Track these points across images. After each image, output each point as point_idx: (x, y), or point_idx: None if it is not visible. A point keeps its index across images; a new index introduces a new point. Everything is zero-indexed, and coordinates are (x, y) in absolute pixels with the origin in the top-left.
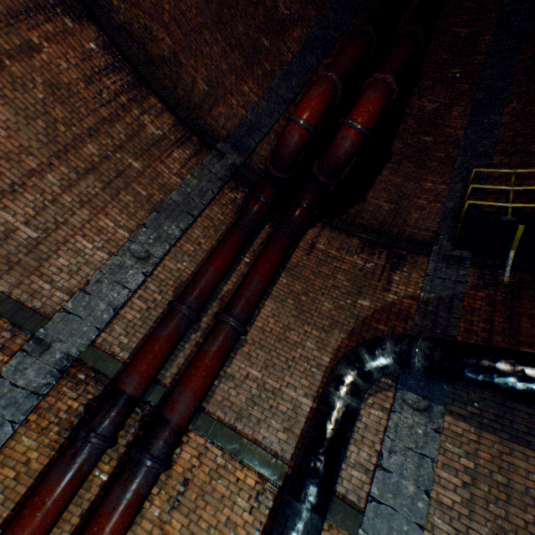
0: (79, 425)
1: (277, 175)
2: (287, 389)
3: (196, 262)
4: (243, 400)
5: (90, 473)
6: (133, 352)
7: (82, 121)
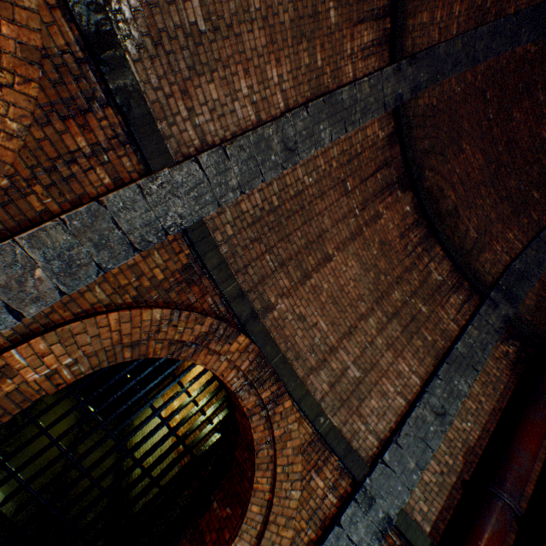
0: None
1: None
2: None
3: (479, 424)
4: None
5: None
6: (433, 525)
7: (393, 270)
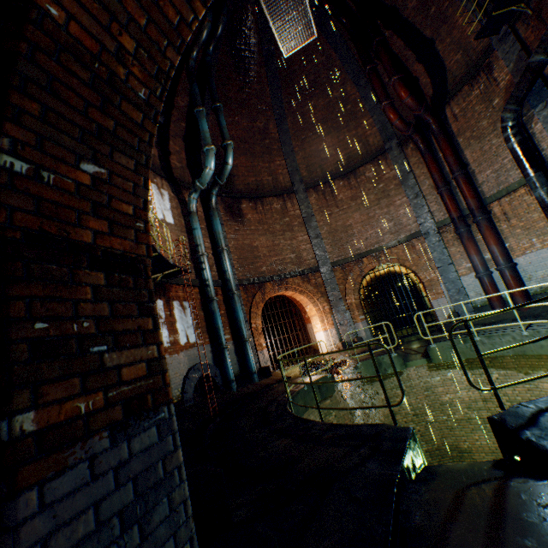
0: (454, 232)
1: (410, 133)
2: (503, 162)
3: (429, 178)
4: (494, 182)
5: (472, 236)
6: (447, 213)
7: (362, 196)
